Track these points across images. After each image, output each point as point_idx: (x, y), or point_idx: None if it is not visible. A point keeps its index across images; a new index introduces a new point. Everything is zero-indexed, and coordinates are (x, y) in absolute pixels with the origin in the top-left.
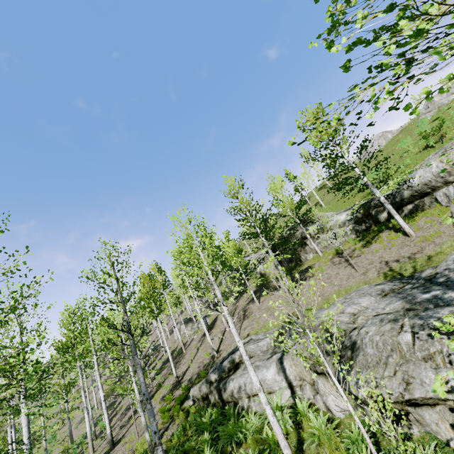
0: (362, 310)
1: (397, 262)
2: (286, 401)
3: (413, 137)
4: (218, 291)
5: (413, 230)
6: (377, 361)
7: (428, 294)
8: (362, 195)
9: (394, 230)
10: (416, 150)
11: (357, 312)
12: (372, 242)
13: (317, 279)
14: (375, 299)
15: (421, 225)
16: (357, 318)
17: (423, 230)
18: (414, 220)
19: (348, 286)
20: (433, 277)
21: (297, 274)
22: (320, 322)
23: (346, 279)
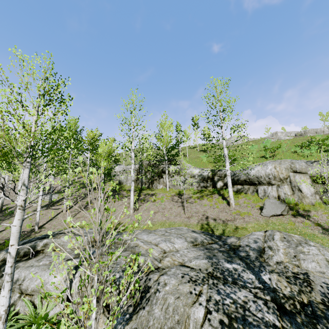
0: (173, 250)
1: (214, 220)
2: (54, 313)
3: (257, 147)
4: (27, 173)
5: (234, 203)
6: (157, 328)
7: (231, 265)
8: (213, 164)
9: (222, 197)
10: (257, 154)
11: (168, 251)
12: (205, 198)
13: (155, 205)
14: (187, 245)
15: (240, 202)
16: (165, 257)
17: (240, 207)
18: (238, 197)
19: (173, 222)
20: (236, 247)
21: (124, 200)
22: (135, 245)
23: (174, 216)
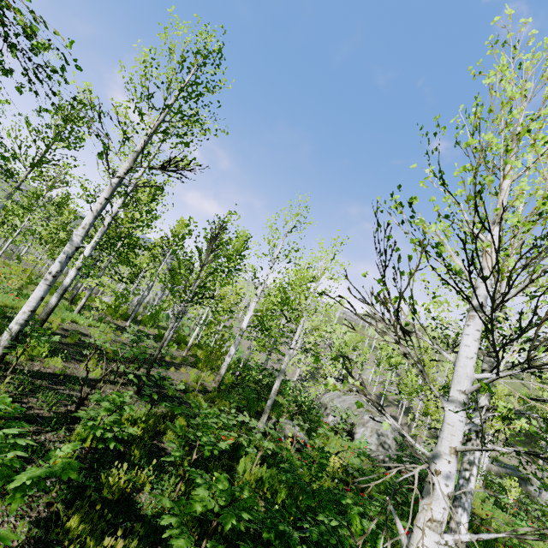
0: None
1: None
2: None
3: None
4: None
5: None
6: None
7: None
8: None
9: None
10: None
11: None
12: None
13: None
14: None
15: None
16: None
17: None
18: None
19: None
20: None
21: None
22: None
23: None
